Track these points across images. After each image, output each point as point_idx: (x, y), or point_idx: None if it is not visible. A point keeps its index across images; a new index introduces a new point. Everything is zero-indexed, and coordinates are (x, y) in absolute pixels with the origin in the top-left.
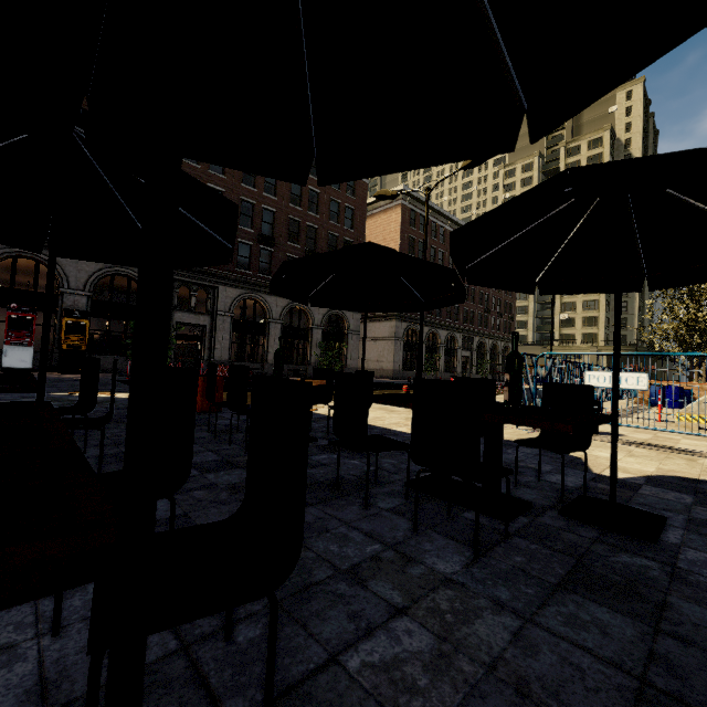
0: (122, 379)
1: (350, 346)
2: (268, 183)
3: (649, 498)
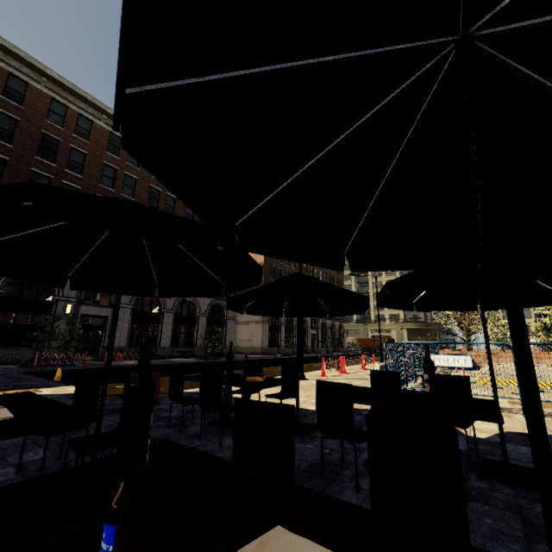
0: (28, 371)
1: (229, 329)
2: (168, 205)
3: (513, 454)
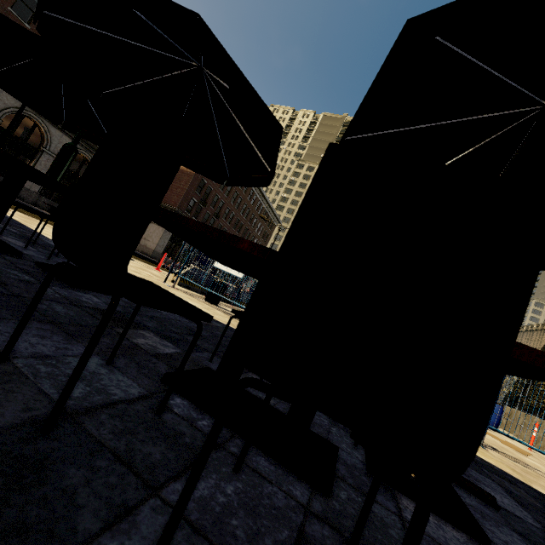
0: None
1: None
2: None
3: None
